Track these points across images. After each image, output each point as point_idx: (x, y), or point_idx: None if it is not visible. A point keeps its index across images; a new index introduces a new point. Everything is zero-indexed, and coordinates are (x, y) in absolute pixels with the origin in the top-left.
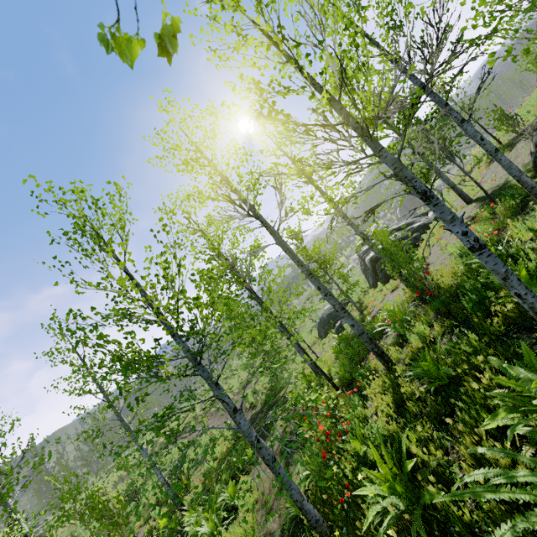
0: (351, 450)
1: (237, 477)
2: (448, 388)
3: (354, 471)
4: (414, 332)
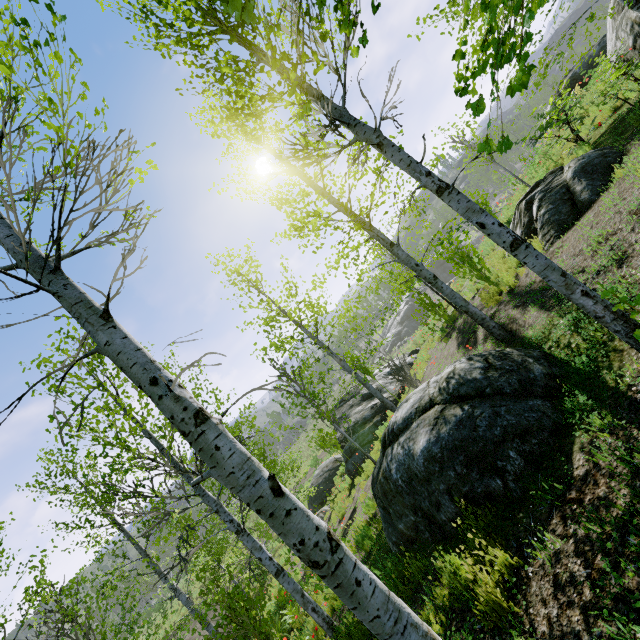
0: None
1: None
2: None
3: None
4: None
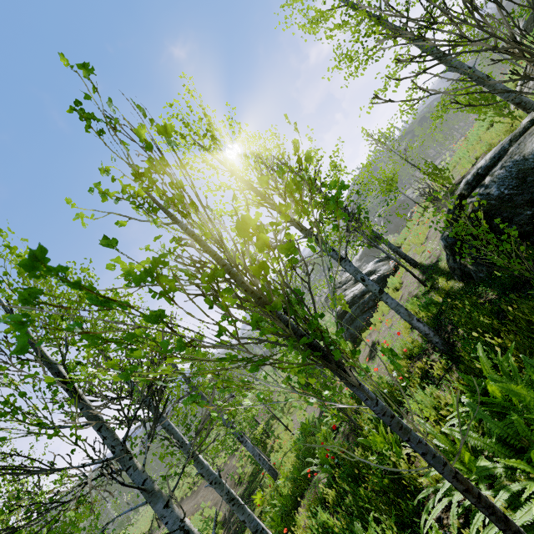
0: None
1: None
2: None
3: None
4: (318, 523)
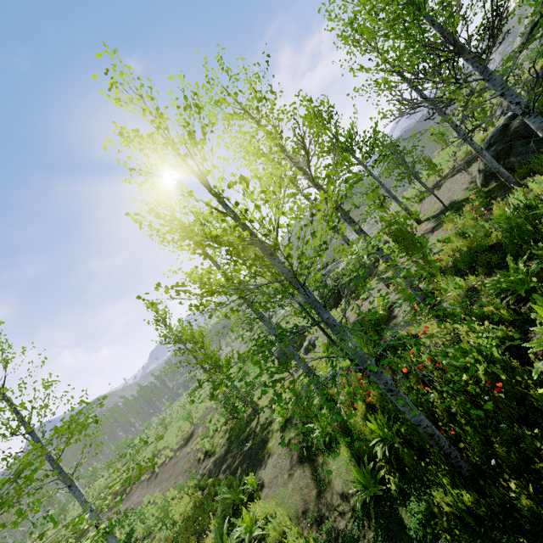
0: (468, 362)
1: (237, 515)
2: (535, 290)
3: (486, 373)
4: (452, 284)
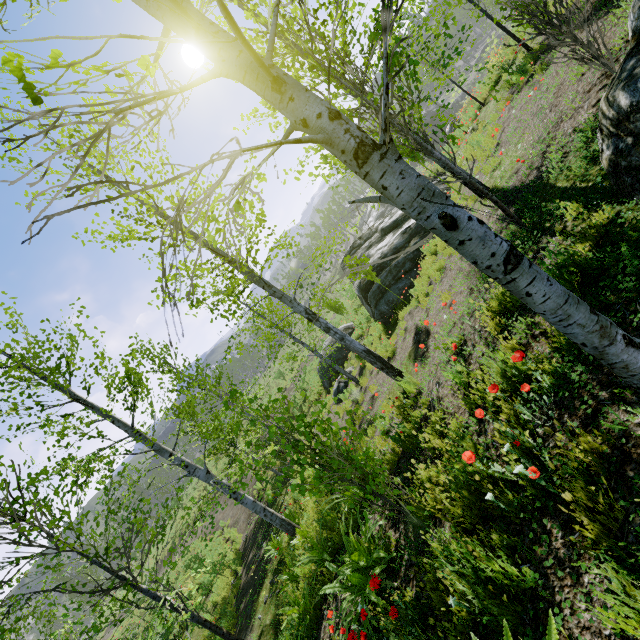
0: None
1: None
2: None
3: None
4: None
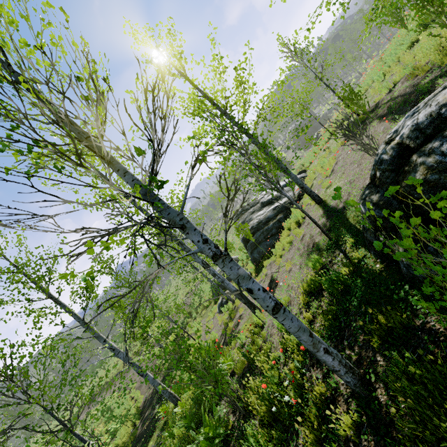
0: None
1: None
2: None
3: None
4: None
